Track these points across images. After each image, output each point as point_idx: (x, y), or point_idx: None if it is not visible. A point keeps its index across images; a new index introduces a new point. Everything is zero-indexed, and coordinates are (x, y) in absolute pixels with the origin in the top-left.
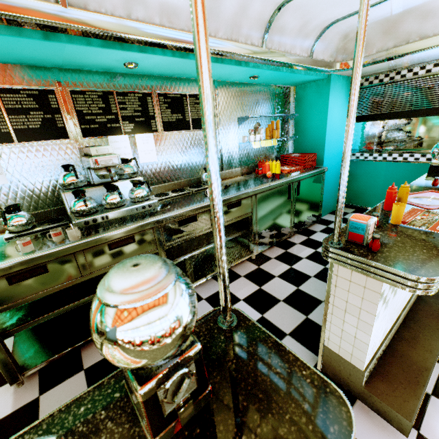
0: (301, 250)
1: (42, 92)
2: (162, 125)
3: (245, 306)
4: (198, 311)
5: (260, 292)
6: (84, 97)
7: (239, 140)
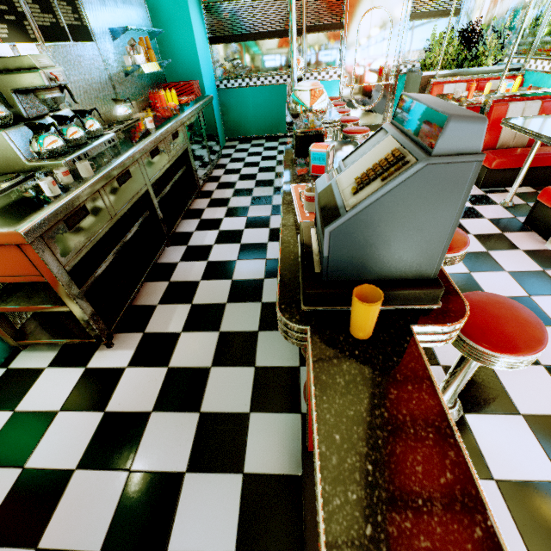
0: (230, 178)
1: None
2: (39, 32)
3: (231, 219)
4: (201, 238)
5: (231, 209)
6: None
7: (120, 62)
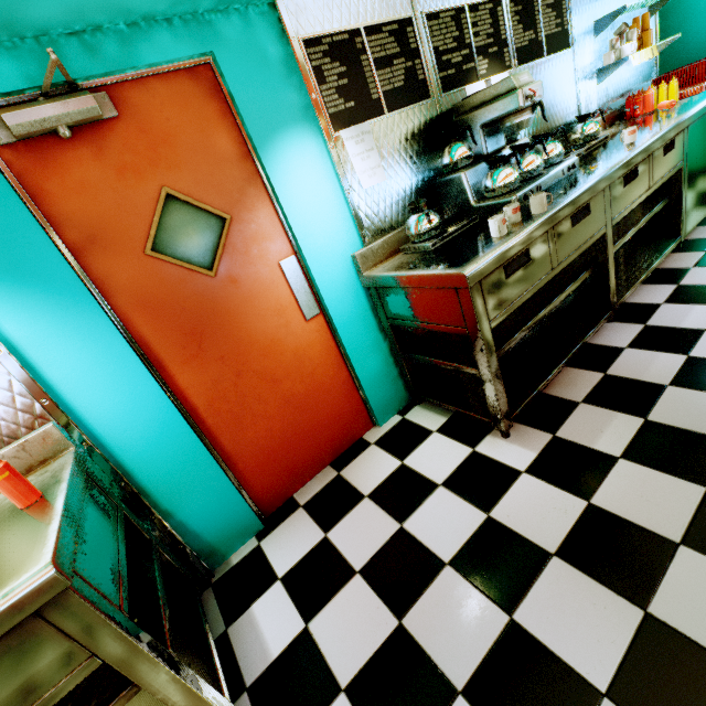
0: None
1: (401, 24)
2: (515, 56)
3: None
4: (675, 315)
5: None
6: (437, 23)
7: (595, 66)
